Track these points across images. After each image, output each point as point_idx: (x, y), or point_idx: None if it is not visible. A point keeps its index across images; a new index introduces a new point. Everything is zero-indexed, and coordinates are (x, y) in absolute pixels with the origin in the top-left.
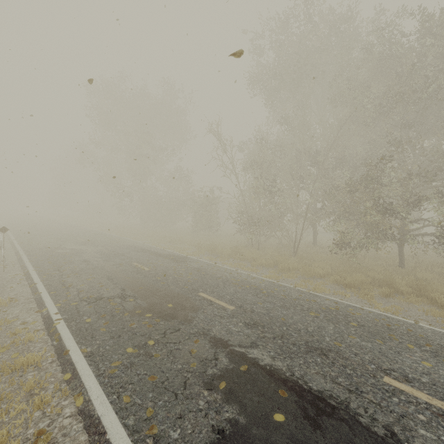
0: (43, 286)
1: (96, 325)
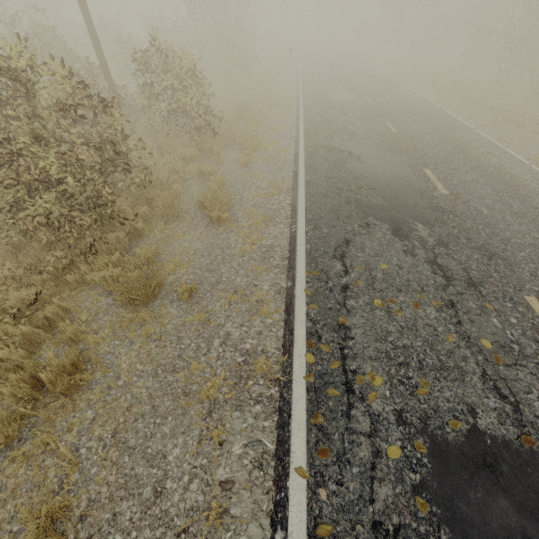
0: (301, 85)
1: (311, 97)
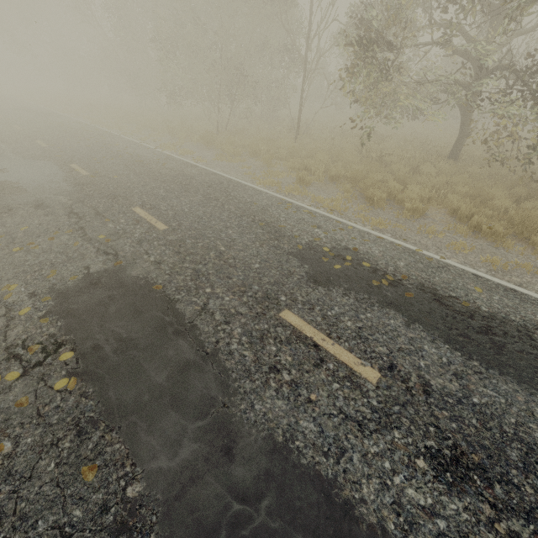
0: None
1: None
